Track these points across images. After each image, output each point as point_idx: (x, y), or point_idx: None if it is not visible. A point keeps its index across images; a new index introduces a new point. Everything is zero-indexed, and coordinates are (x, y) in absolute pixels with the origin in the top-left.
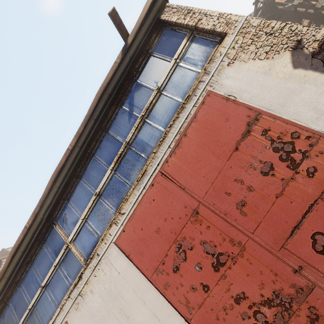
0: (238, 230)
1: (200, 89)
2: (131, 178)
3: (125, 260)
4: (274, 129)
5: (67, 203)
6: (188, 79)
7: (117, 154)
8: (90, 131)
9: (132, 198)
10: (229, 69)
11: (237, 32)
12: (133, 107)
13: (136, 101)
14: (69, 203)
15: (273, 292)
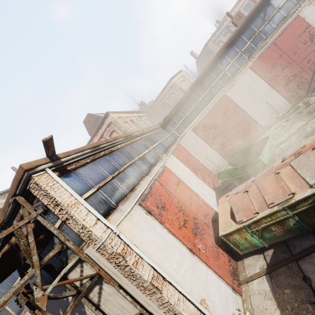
0: (291, 60)
1: (295, 13)
2: (258, 46)
3: (252, 72)
4: (311, 31)
5: (225, 56)
6: (291, 7)
7: (254, 36)
8: (245, 24)
9: (259, 52)
10: (307, 7)
11: None
12: (265, 15)
13: (268, 12)
14: (226, 56)
15: (294, 74)
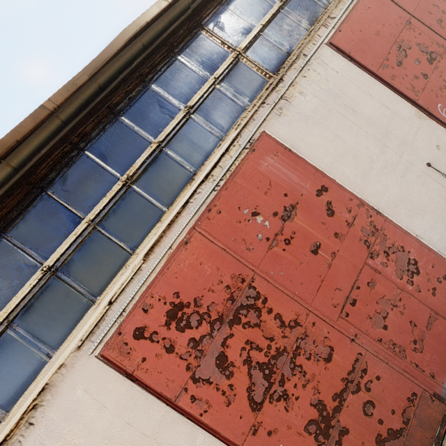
0: (440, 37)
1: None
2: None
3: (343, 61)
4: None
5: (227, 4)
6: None
7: None
8: None
9: (342, 6)
10: None
11: None
12: None
13: None
14: (231, 5)
15: None
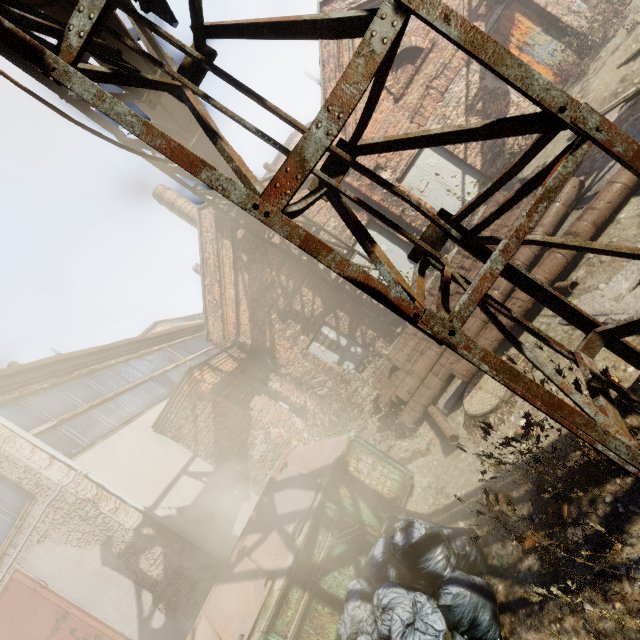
0: None
1: (6, 564)
2: None
3: None
4: (81, 630)
5: None
6: None
7: None
8: None
9: None
10: (40, 547)
11: (47, 501)
12: None
13: None
14: None
15: None
